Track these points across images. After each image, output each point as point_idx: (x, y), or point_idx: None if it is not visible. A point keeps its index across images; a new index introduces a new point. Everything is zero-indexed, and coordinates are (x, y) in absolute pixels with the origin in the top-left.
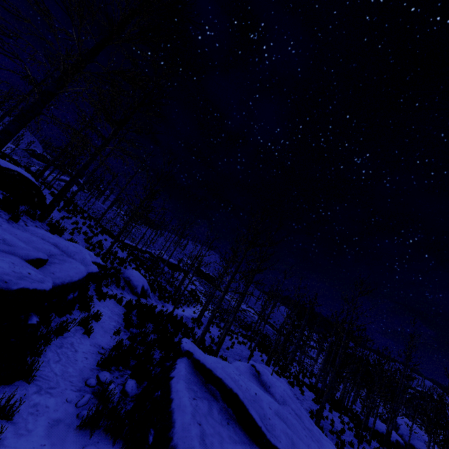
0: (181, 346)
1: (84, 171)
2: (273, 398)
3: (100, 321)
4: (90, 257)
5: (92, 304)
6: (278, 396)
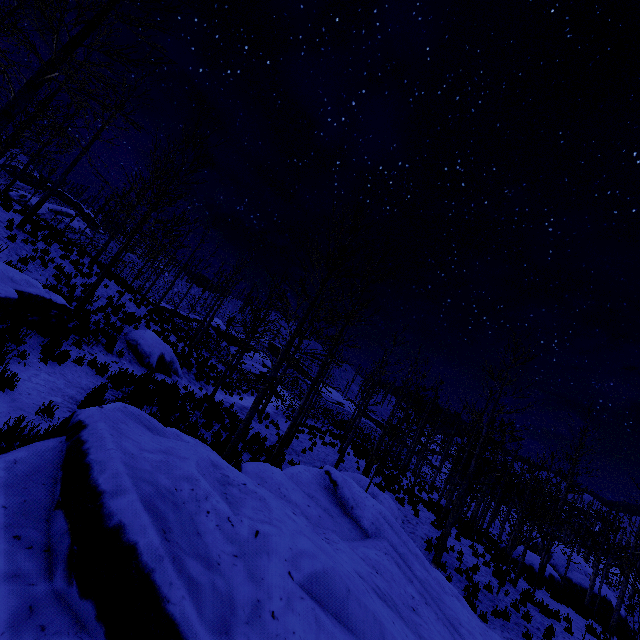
0: (74, 414)
1: (5, 122)
2: (357, 526)
3: (17, 392)
4: (25, 286)
5: (22, 365)
6: (366, 522)
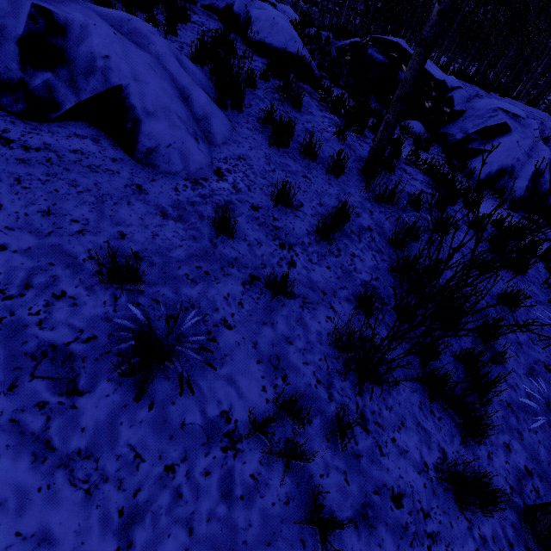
0: None
1: None
2: None
3: None
4: None
5: None
6: None
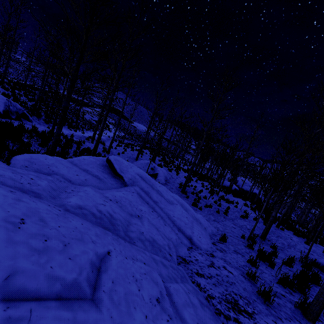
0: None
1: None
2: (120, 182)
3: None
4: None
5: None
6: (126, 179)
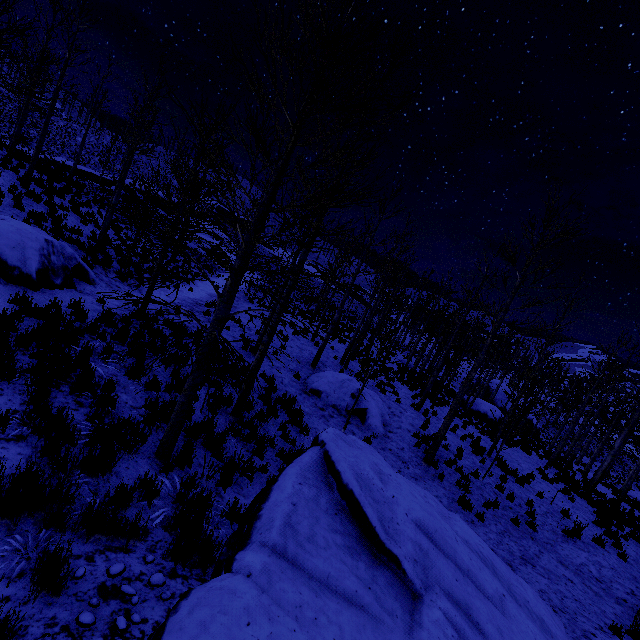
0: None
1: None
2: (397, 581)
3: None
4: None
5: None
6: (409, 568)
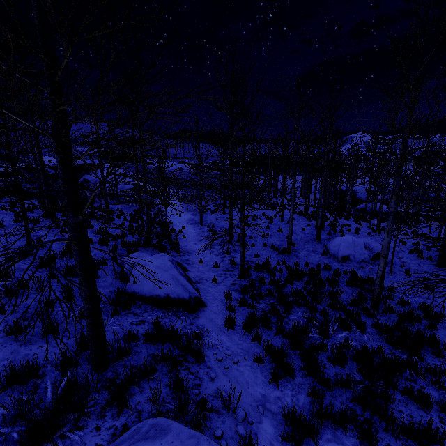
0: None
1: None
2: None
3: None
4: None
5: None
6: None
